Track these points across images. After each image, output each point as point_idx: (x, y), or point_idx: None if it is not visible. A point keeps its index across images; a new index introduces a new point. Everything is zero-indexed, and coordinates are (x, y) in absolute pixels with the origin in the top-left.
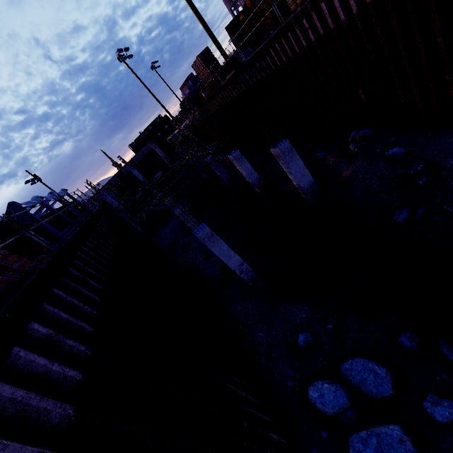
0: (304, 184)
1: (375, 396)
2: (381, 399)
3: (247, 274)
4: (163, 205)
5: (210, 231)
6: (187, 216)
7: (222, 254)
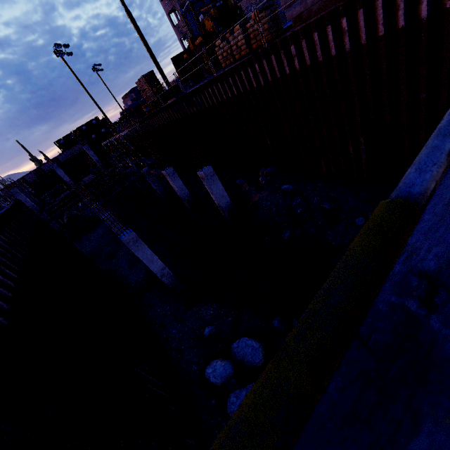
0: (222, 204)
1: (251, 364)
2: (255, 366)
3: (168, 278)
4: (90, 211)
5: (136, 236)
6: (115, 220)
7: (145, 258)
